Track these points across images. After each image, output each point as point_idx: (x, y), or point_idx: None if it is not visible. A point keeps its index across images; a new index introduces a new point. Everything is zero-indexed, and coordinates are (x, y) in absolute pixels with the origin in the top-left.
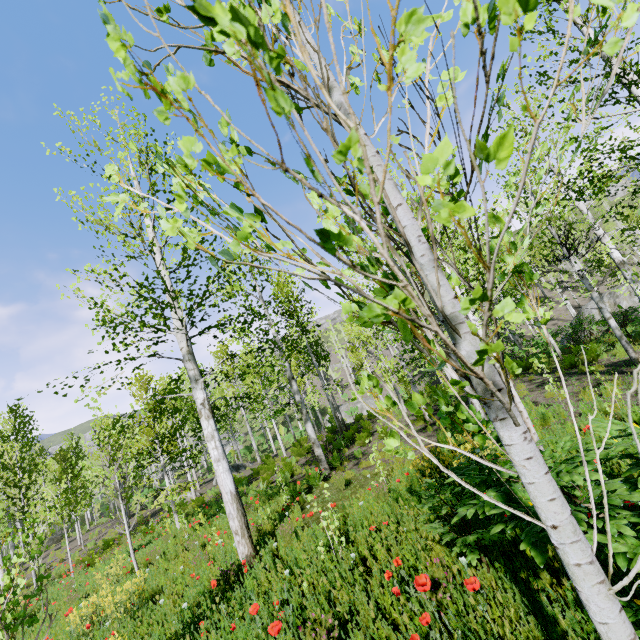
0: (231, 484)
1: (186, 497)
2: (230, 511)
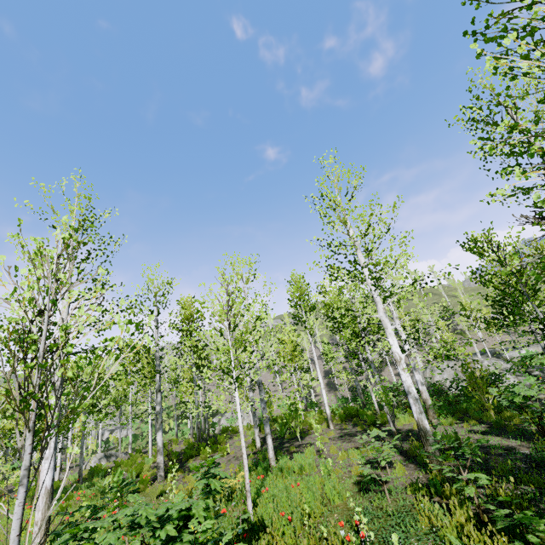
0: (49, 480)
1: None
2: (39, 503)
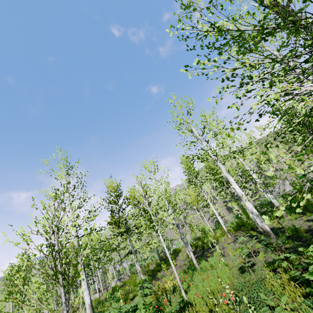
0: (89, 300)
1: (95, 296)
2: (87, 312)
